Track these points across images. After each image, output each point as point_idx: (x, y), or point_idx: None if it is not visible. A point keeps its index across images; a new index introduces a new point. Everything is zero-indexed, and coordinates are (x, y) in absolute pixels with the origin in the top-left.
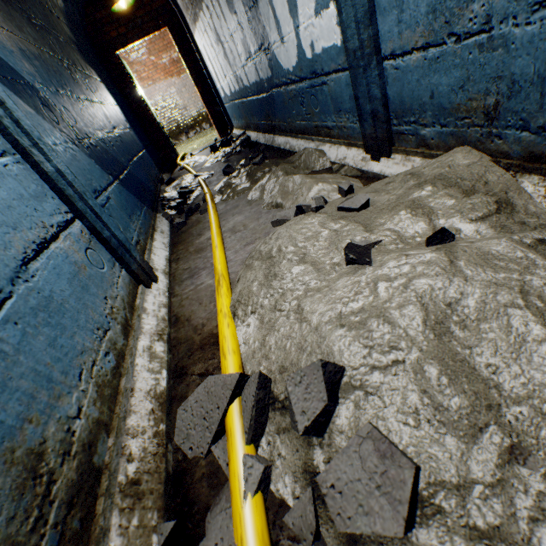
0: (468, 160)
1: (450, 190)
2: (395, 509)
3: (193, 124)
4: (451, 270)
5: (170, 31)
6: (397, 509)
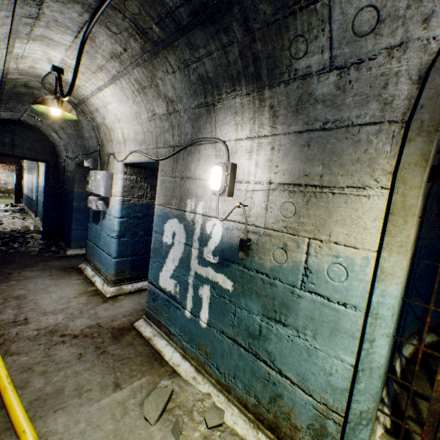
0: (38, 218)
1: (33, 219)
2: (1, 223)
3: (6, 191)
4: (20, 220)
5: (17, 167)
6: (1, 223)
